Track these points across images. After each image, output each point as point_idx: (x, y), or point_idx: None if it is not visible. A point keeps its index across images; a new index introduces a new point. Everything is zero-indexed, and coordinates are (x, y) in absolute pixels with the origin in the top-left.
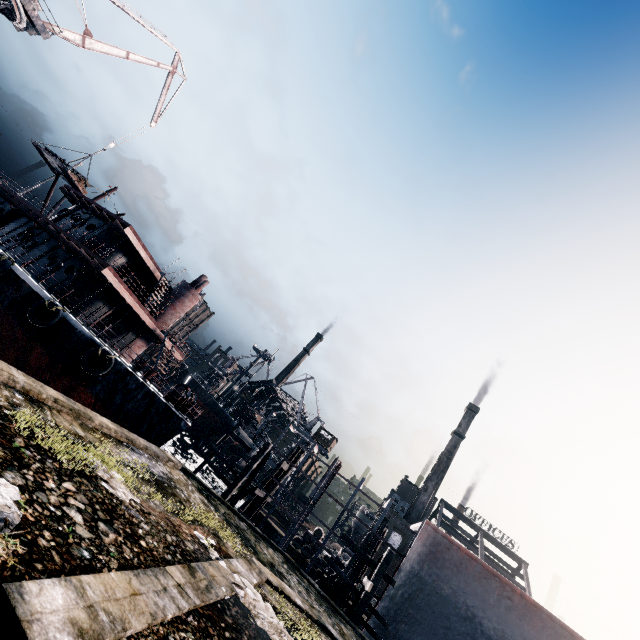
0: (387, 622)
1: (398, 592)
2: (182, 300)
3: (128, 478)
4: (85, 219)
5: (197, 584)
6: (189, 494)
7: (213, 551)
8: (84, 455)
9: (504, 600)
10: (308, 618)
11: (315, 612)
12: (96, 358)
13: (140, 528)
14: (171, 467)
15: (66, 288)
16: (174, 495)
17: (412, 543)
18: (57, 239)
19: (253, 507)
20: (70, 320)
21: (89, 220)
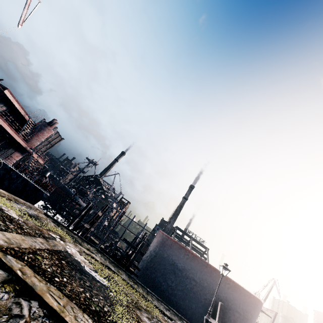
0: (142, 270)
1: (147, 259)
2: (42, 132)
3: (16, 212)
4: None
5: (49, 244)
6: (47, 222)
7: (58, 239)
8: None
9: (186, 256)
10: (102, 265)
11: (106, 263)
12: None
13: (24, 226)
14: (38, 212)
15: None
16: (40, 221)
17: (153, 239)
18: None
19: (84, 233)
20: None
21: None
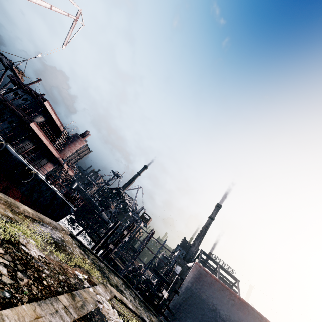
0: (173, 312)
1: (180, 297)
2: (75, 143)
3: (38, 242)
4: (21, 94)
5: (76, 305)
6: (73, 249)
7: (86, 282)
8: (11, 229)
9: (231, 301)
10: (135, 315)
11: (139, 311)
12: (23, 172)
13: (43, 273)
14: (64, 234)
15: (8, 132)
16: (65, 250)
17: (188, 273)
18: (4, 104)
19: (107, 253)
20: (9, 150)
21: (24, 95)
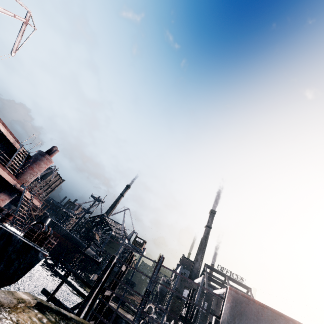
0: None
1: None
2: (38, 163)
3: None
4: None
5: None
6: None
7: None
8: None
9: None
10: None
11: None
12: None
13: None
14: (20, 310)
15: None
16: None
17: (223, 306)
18: None
19: (103, 305)
20: None
21: None
